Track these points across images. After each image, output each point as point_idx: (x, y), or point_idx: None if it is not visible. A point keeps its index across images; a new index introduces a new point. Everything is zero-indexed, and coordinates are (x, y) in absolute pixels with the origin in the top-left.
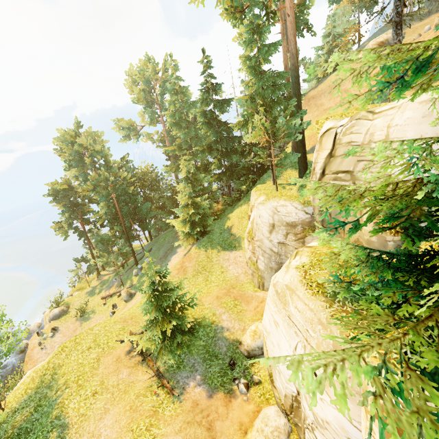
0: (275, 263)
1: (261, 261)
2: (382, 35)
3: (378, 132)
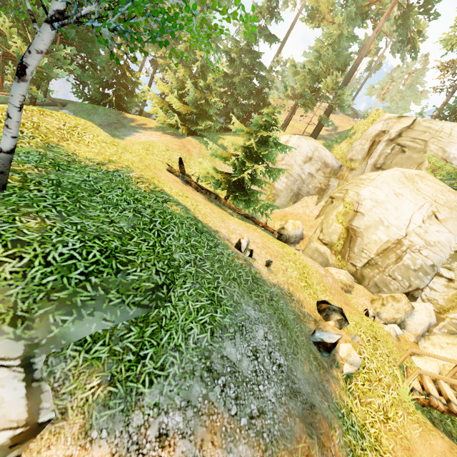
0: (297, 187)
1: (282, 182)
2: None
3: (447, 130)
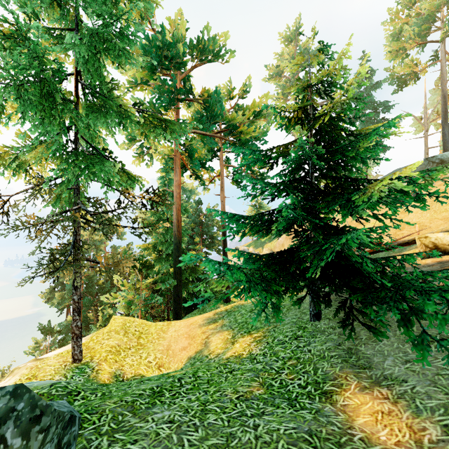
0: None
1: None
2: None
3: None
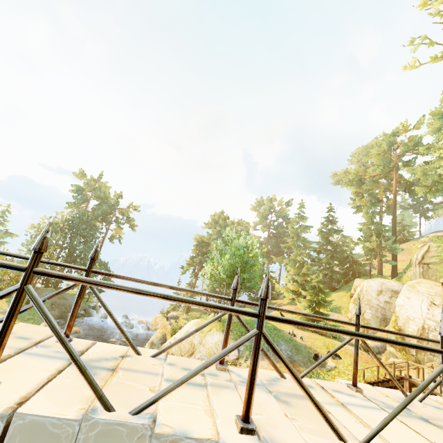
0: (380, 314)
1: (368, 313)
2: (439, 232)
3: None
